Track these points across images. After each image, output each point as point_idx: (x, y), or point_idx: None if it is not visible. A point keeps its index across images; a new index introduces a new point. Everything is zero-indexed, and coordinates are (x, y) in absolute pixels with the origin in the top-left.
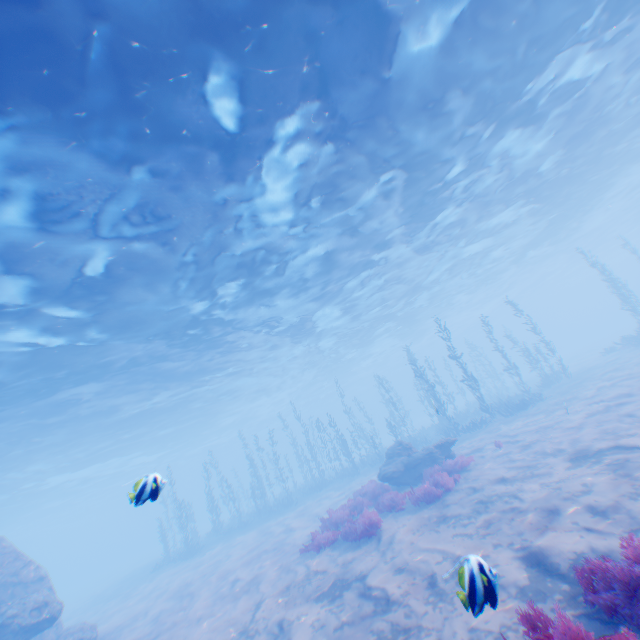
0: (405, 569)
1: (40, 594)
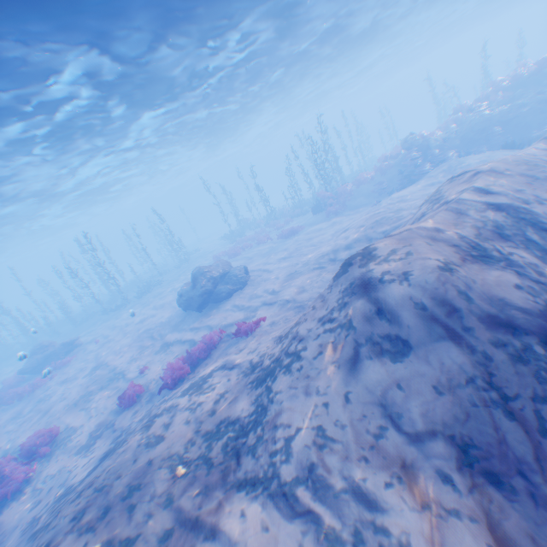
0: None
1: None
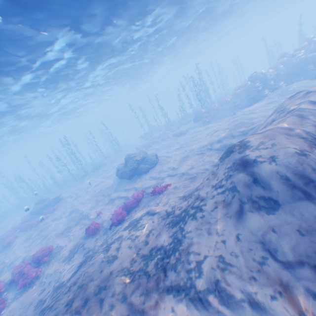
0: (4, 262)
1: None
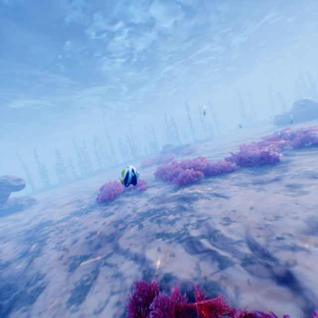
0: None
1: (13, 176)
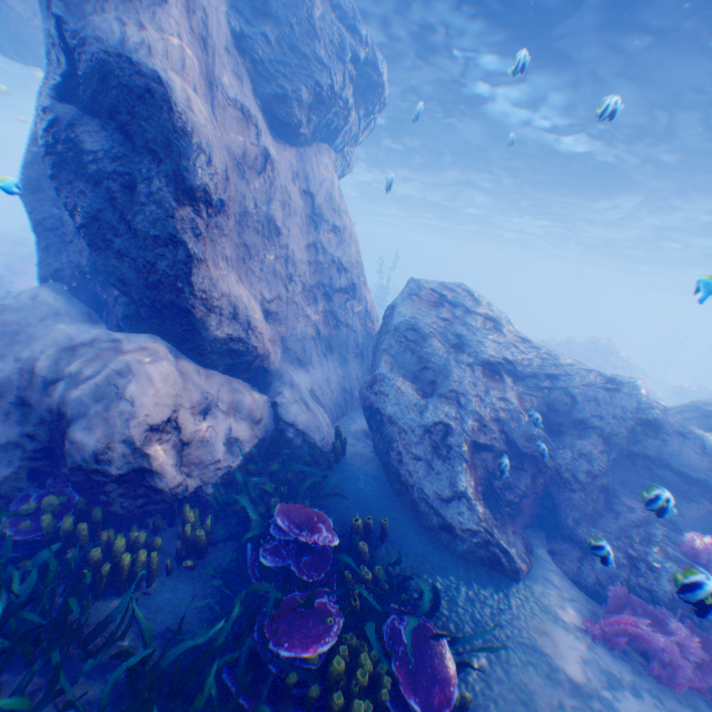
0: None
1: None
